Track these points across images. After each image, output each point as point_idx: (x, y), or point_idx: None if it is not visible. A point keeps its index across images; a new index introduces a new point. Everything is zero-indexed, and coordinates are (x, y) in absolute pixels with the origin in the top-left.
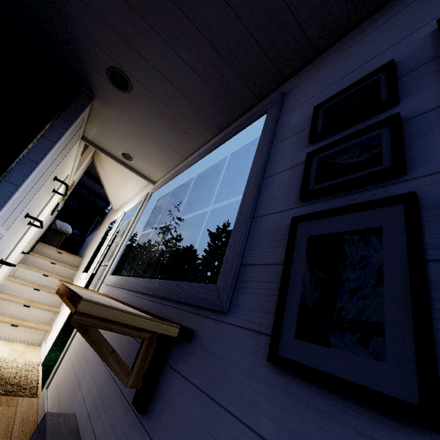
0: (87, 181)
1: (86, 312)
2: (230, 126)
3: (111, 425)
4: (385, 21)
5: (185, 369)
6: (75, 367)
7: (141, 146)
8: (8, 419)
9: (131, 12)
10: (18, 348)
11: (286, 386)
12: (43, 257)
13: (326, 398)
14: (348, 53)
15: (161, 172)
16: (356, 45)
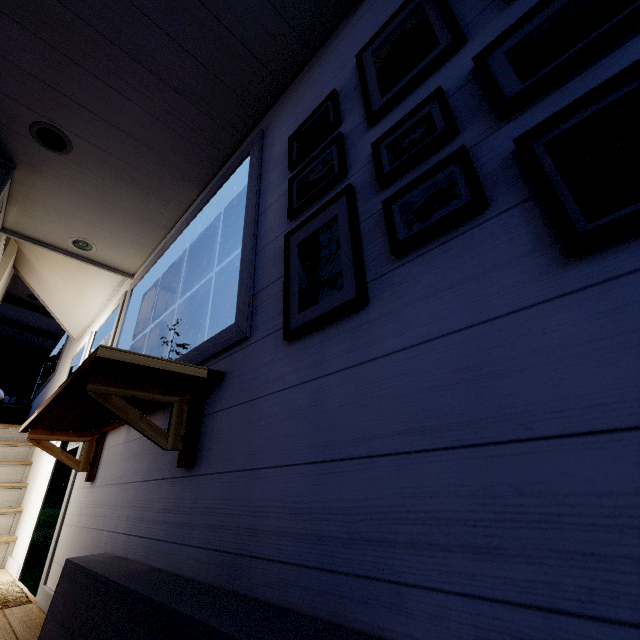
0: (10, 312)
1: (108, 357)
2: (216, 177)
3: (159, 511)
4: (329, 54)
5: (224, 403)
6: (85, 525)
7: (101, 225)
8: (0, 626)
9: (55, 54)
10: None
11: (298, 347)
12: None
13: (321, 333)
14: (309, 85)
15: (139, 257)
16: (313, 77)
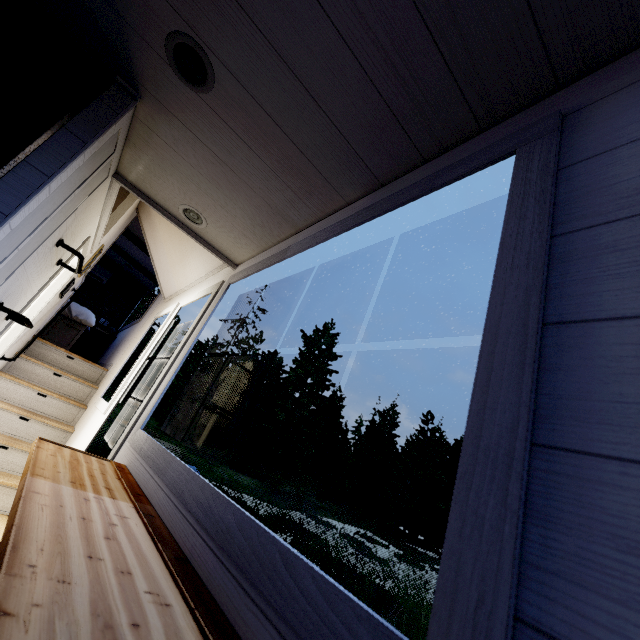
0: (127, 246)
1: None
2: (401, 178)
3: None
4: None
5: None
6: None
7: (219, 199)
8: None
9: None
10: None
11: None
12: (42, 364)
13: None
14: None
15: (250, 249)
16: None
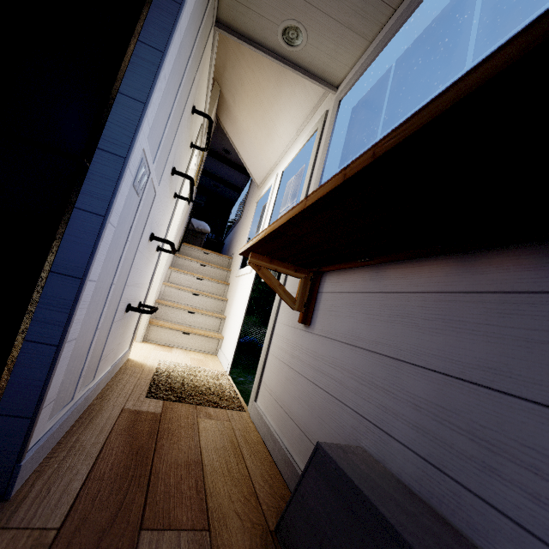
0: (212, 166)
1: None
2: None
3: None
4: None
5: None
6: (302, 373)
7: None
8: (229, 438)
9: None
10: (197, 357)
11: None
12: (191, 259)
13: None
14: None
15: (356, 48)
16: None
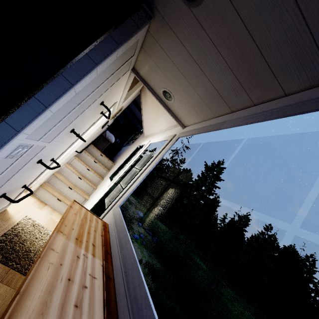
0: (133, 108)
1: None
2: None
3: None
4: None
5: None
6: None
7: (185, 86)
8: (4, 309)
9: None
10: (55, 218)
11: None
12: (90, 156)
13: None
14: None
15: (196, 118)
16: None
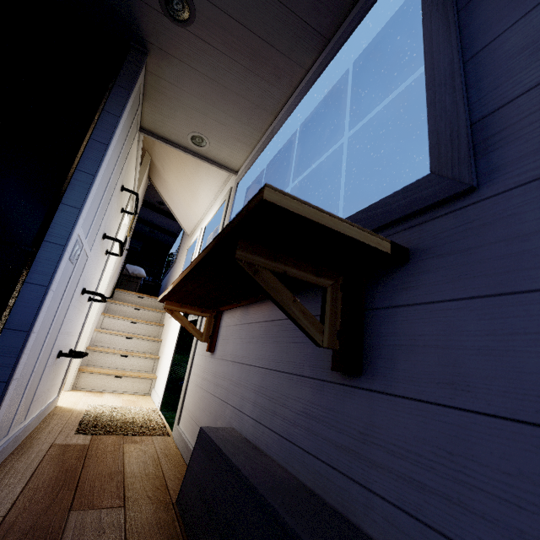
0: (147, 215)
1: (276, 203)
2: (341, 26)
3: (299, 413)
4: None
5: (417, 295)
6: (208, 390)
7: (214, 115)
8: (151, 455)
9: None
10: (129, 398)
11: None
12: (125, 304)
13: None
14: None
15: (244, 151)
16: None
